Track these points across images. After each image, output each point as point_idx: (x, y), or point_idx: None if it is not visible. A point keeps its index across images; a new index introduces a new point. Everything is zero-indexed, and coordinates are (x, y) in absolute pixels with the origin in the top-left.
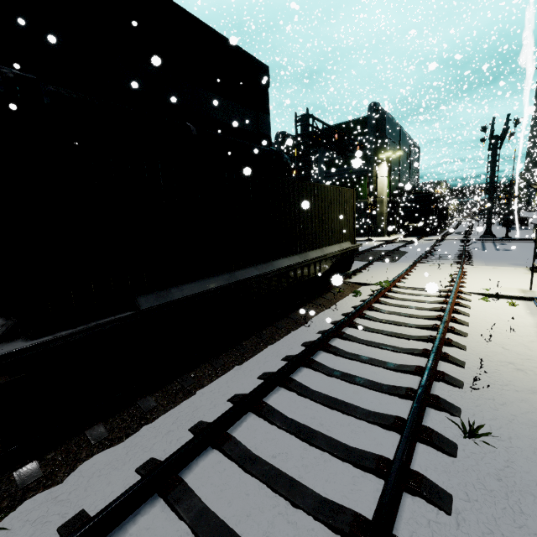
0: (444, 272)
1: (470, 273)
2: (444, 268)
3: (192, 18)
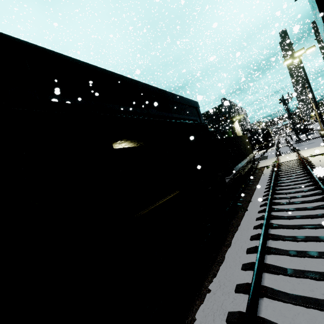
0: (292, 155)
1: (302, 153)
2: (290, 154)
3: (181, 97)
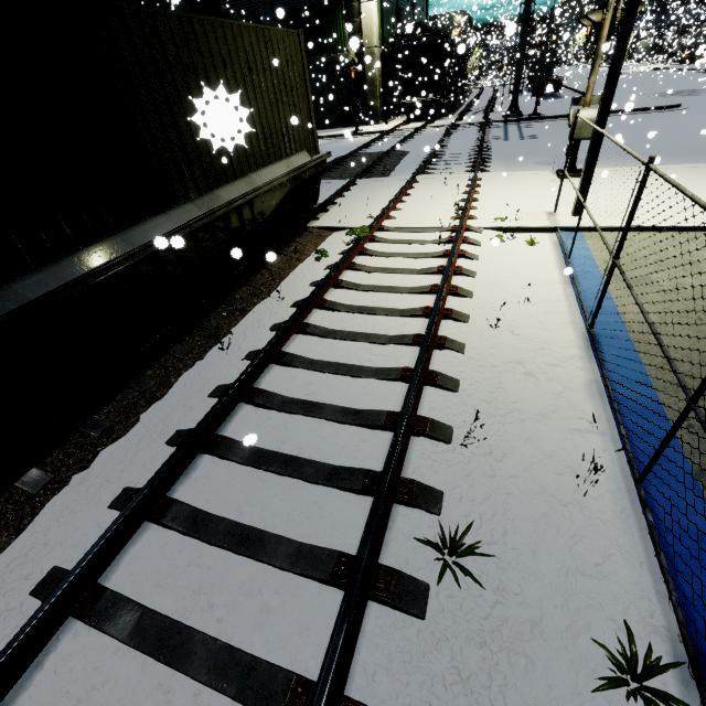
0: (451, 190)
1: (484, 189)
2: (452, 181)
3: None
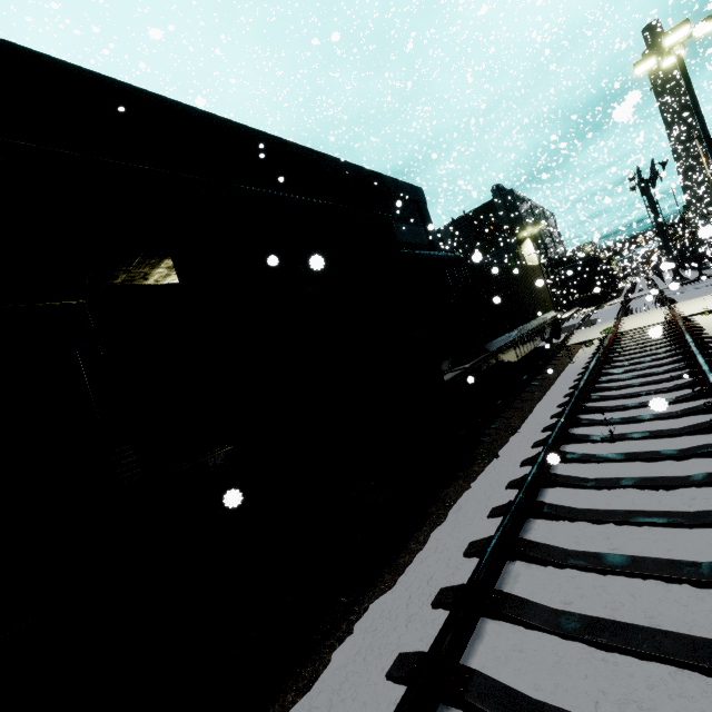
0: (654, 314)
1: (681, 307)
2: (652, 312)
3: (375, 174)
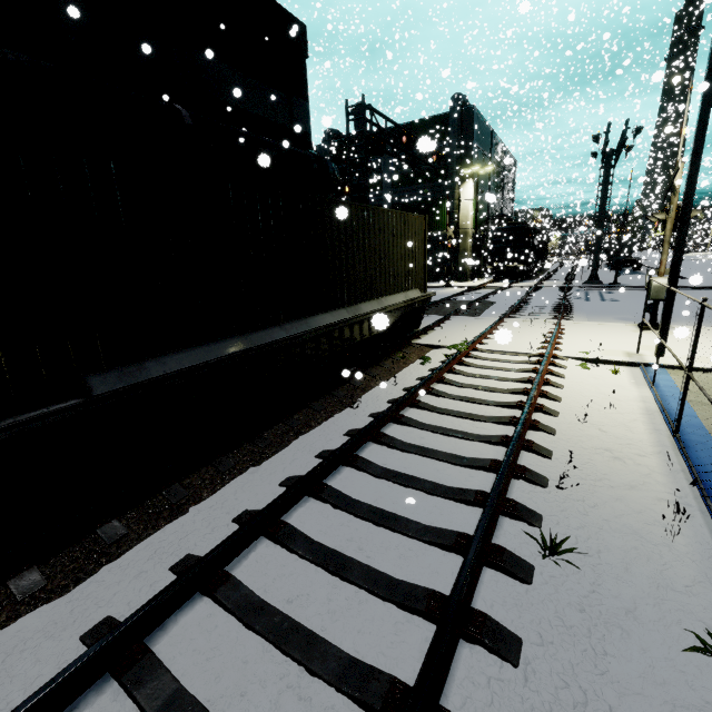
0: (537, 329)
1: (568, 332)
2: (537, 324)
3: None
